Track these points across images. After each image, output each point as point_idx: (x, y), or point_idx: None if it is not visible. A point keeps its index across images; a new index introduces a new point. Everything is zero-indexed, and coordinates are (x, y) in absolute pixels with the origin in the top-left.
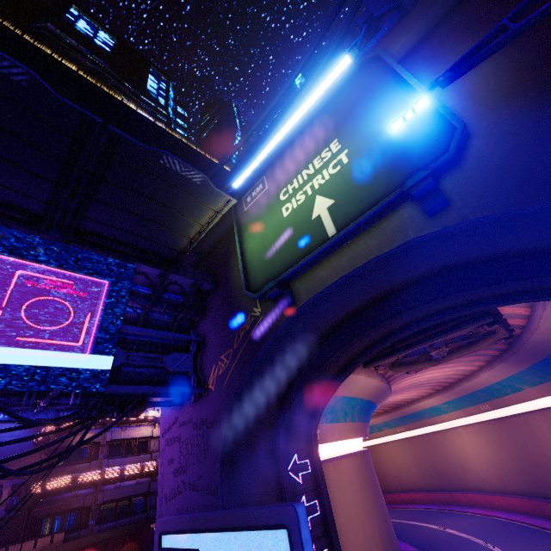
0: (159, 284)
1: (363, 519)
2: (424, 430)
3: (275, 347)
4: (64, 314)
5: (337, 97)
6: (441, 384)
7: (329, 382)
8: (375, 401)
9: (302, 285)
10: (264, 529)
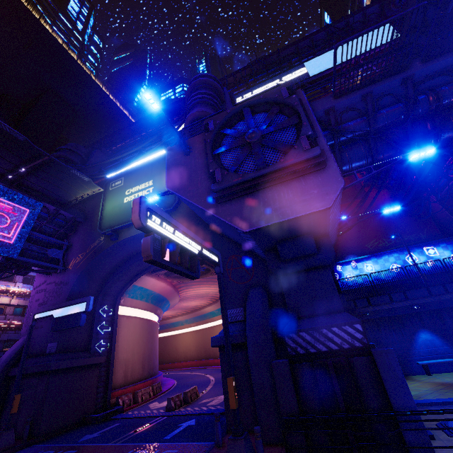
0: (54, 214)
1: (135, 343)
2: (205, 326)
3: (106, 255)
4: (4, 221)
5: (160, 162)
6: (214, 298)
7: (132, 277)
8: (166, 296)
9: (123, 233)
10: (79, 303)
